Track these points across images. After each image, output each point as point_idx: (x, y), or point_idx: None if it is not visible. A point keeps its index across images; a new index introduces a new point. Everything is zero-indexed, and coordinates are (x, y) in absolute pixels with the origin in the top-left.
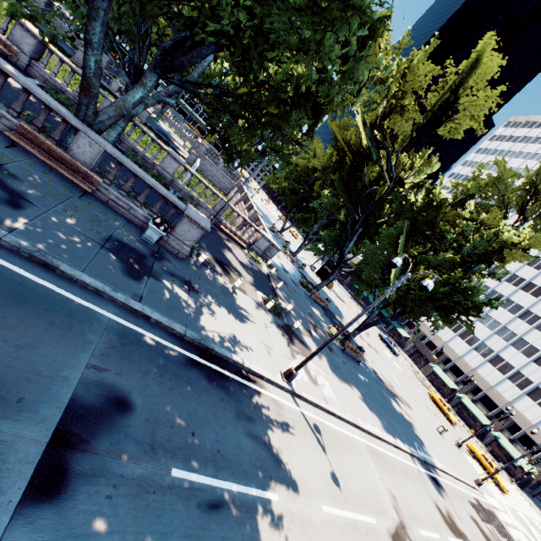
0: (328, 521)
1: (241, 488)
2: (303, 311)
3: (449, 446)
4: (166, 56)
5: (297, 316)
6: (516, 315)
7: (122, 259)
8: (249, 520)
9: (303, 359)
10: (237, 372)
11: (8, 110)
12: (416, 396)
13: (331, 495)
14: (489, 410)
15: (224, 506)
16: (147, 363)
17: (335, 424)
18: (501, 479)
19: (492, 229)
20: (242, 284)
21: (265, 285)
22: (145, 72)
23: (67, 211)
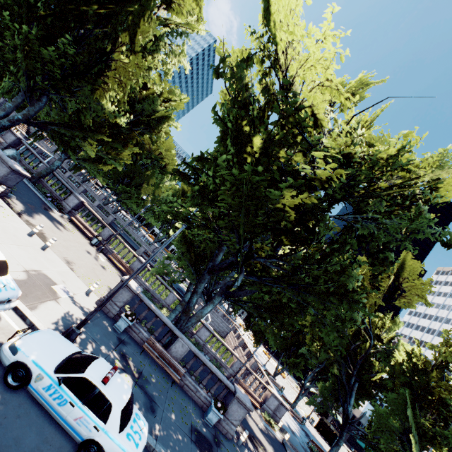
0: None
1: None
2: None
3: None
4: (228, 288)
5: None
6: None
7: (202, 451)
8: None
9: None
10: None
11: (143, 327)
12: None
13: None
14: None
15: None
16: None
17: None
18: None
19: None
20: None
21: None
22: (215, 296)
23: (170, 405)
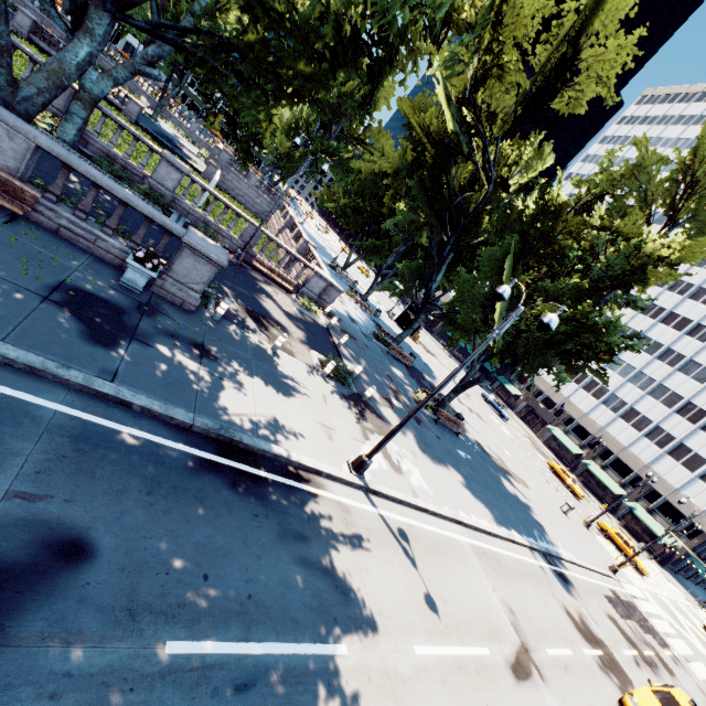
0: (423, 667)
1: (287, 647)
2: (378, 373)
3: (576, 528)
4: None
5: (370, 381)
6: (654, 356)
7: (81, 316)
8: (301, 696)
9: (380, 440)
10: (280, 470)
11: None
12: (532, 470)
13: (426, 628)
14: (623, 476)
15: (259, 684)
16: (125, 475)
17: (428, 524)
18: (640, 560)
19: (631, 239)
20: (288, 342)
21: (322, 341)
22: (89, 9)
23: None
